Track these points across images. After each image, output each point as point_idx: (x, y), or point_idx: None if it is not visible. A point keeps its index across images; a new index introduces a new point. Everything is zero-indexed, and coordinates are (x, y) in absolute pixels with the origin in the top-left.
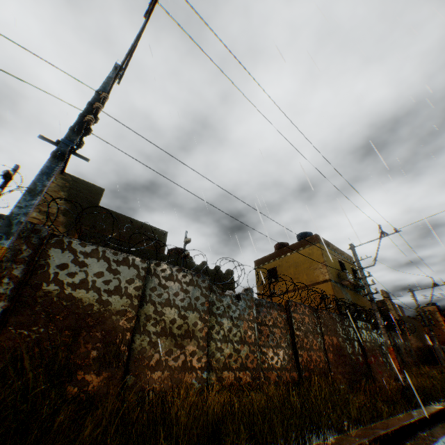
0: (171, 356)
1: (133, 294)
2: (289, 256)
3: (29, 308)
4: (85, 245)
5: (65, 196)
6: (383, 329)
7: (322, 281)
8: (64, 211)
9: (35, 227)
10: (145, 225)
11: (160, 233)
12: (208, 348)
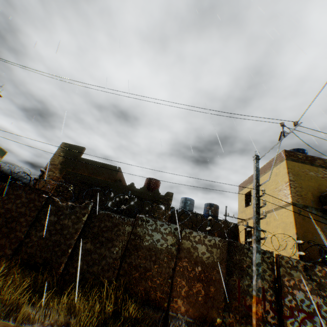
0: None
1: None
2: (260, 179)
3: None
4: None
5: (63, 155)
6: (254, 268)
7: (284, 205)
8: (61, 163)
9: None
10: (105, 164)
11: (114, 169)
12: (28, 235)
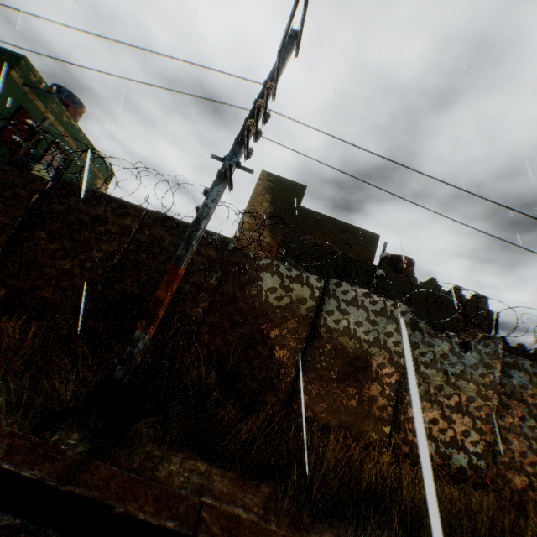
0: (344, 392)
1: (305, 315)
2: None
3: (217, 312)
4: (261, 259)
5: (269, 199)
6: None
7: None
8: (268, 215)
9: (224, 240)
10: (350, 227)
11: (369, 237)
12: (398, 399)
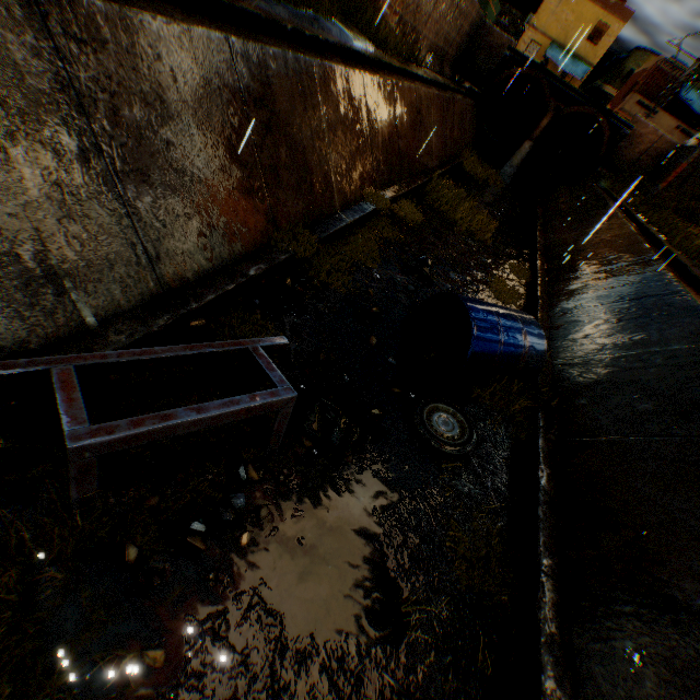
0: None
1: None
2: None
3: None
4: None
5: None
6: None
7: None
8: None
9: None
10: None
11: None
12: None
